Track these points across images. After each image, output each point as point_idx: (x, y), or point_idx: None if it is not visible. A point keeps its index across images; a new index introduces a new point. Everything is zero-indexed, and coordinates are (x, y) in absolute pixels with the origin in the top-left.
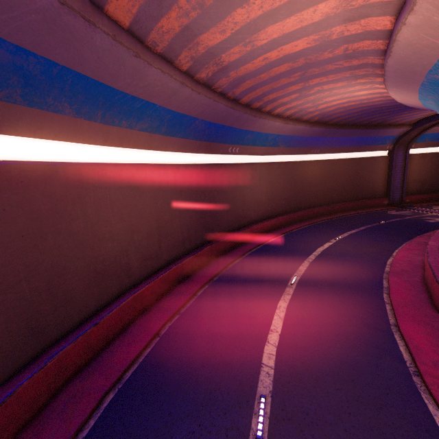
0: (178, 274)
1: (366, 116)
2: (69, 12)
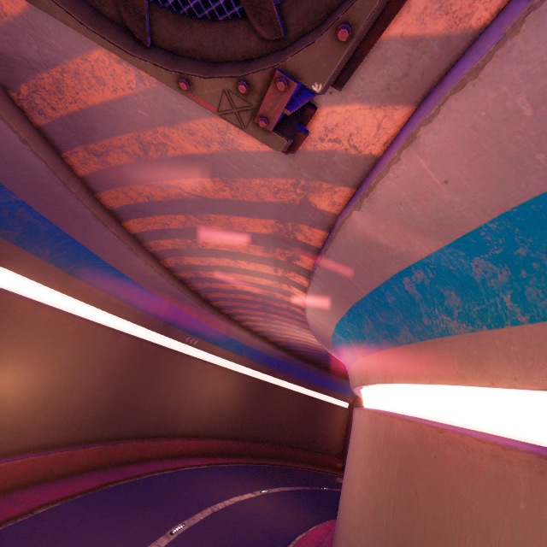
0: (29, 471)
1: (327, 360)
2: (96, 219)
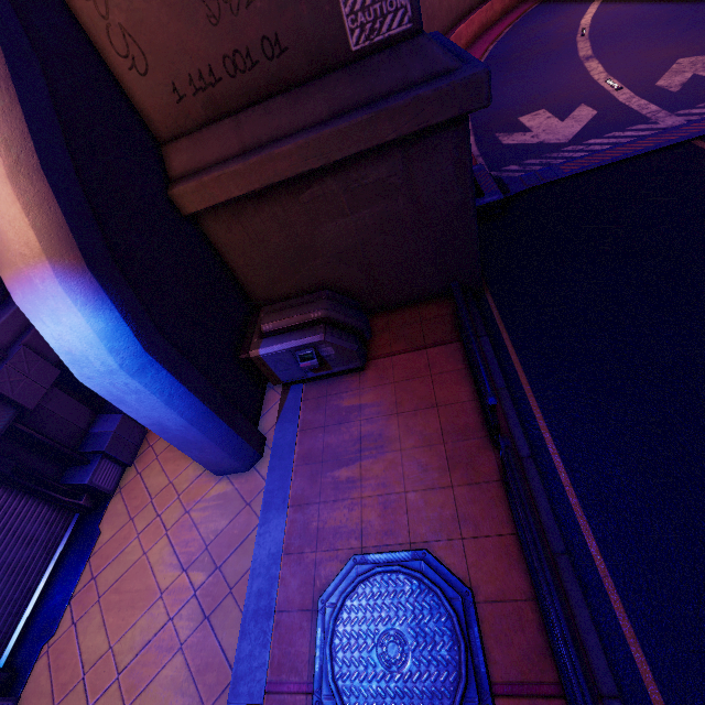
0: (479, 23)
1: None
2: None
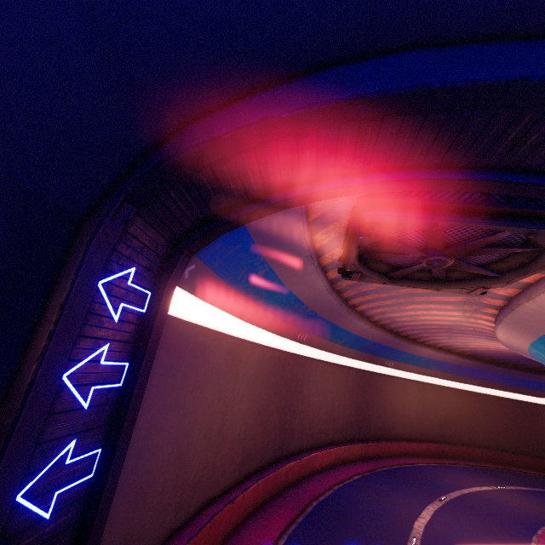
0: (337, 456)
1: (525, 361)
2: (347, 312)
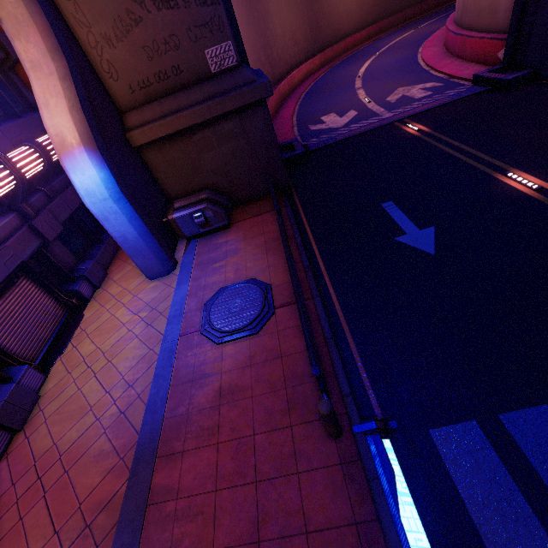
0: (306, 71)
1: None
2: None
